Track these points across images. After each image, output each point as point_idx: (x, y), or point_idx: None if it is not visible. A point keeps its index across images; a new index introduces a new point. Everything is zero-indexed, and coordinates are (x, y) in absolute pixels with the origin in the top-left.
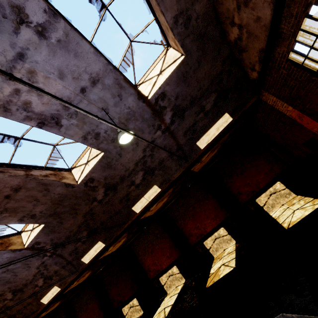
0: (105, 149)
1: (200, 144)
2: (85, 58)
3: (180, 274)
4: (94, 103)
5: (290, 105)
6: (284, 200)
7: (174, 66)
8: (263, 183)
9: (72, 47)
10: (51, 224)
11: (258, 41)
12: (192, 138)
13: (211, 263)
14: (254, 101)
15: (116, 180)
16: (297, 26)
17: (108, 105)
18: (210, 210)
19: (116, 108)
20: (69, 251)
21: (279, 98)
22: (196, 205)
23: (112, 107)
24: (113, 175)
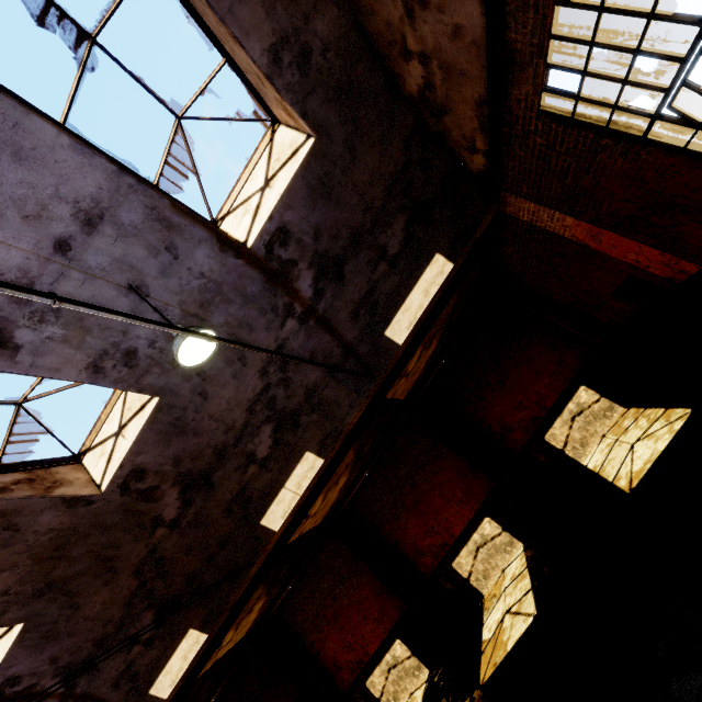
0: (161, 388)
1: (395, 334)
2: (50, 163)
3: (413, 657)
4: (103, 276)
5: (568, 213)
6: (605, 426)
7: (295, 165)
8: (551, 395)
9: (3, 137)
10: (45, 617)
11: (468, 83)
12: (372, 324)
13: (480, 611)
14: (490, 219)
15: (206, 459)
16: (543, 28)
17: (144, 276)
18: (452, 482)
19: (167, 281)
20: (111, 678)
21: (541, 203)
22: (416, 477)
23: (156, 278)
24: (195, 450)
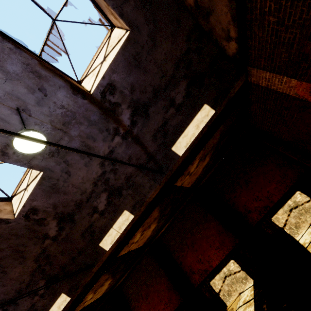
0: (43, 167)
1: (178, 150)
2: None
3: None
4: (1, 101)
5: (293, 76)
6: None
7: (118, 47)
8: (277, 194)
9: None
10: None
11: None
12: (164, 143)
13: None
14: (240, 85)
15: (71, 207)
16: None
17: (27, 104)
18: (213, 236)
19: (41, 108)
20: (24, 309)
21: (274, 71)
22: (194, 230)
23: (34, 106)
24: (64, 201)
